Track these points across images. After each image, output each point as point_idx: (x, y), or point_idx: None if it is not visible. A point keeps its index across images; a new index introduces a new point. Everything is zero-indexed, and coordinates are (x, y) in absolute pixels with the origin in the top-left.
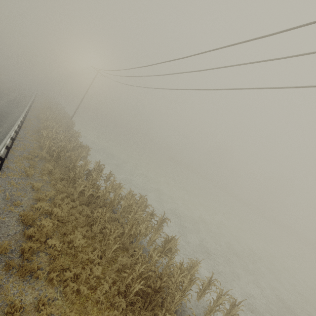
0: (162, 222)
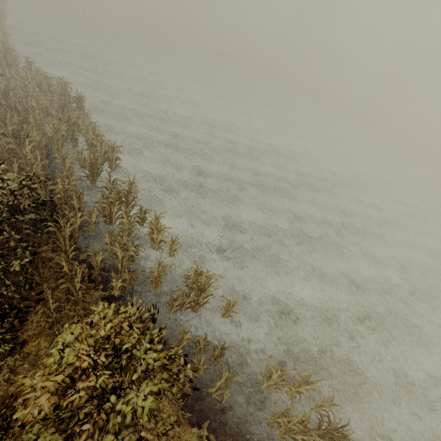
0: (81, 104)
